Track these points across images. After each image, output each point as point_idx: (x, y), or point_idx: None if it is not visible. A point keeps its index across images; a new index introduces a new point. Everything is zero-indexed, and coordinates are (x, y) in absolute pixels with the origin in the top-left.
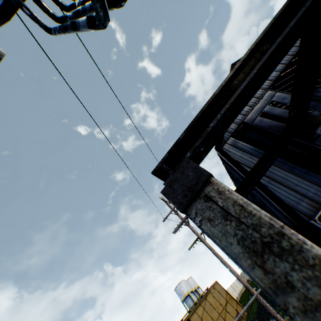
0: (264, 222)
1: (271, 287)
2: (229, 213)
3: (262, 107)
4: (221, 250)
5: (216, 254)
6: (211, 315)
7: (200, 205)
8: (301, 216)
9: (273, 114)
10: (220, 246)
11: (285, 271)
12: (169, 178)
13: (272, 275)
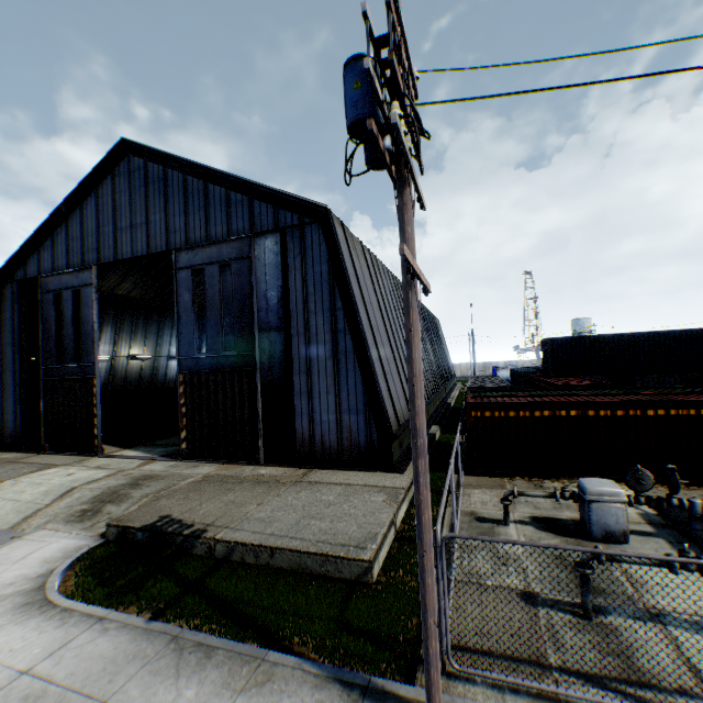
0: None
1: None
2: None
3: (68, 286)
4: None
5: None
6: None
7: None
8: None
9: (62, 311)
10: None
11: None
12: None
13: None
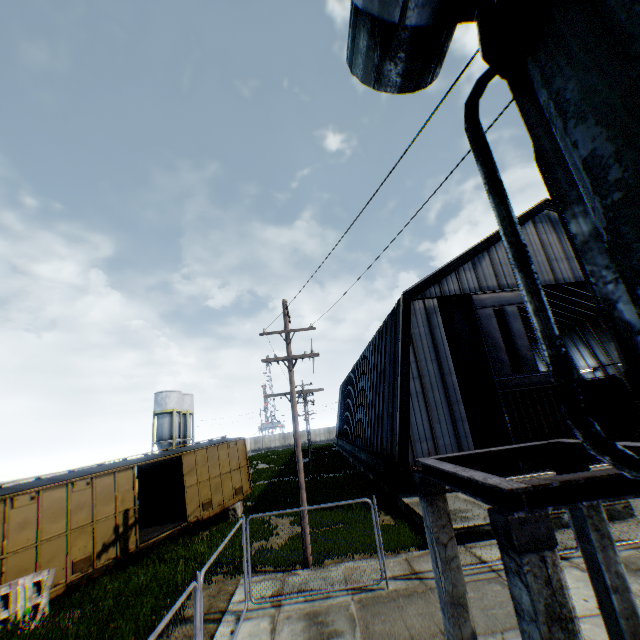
0: (567, 605)
1: (546, 638)
2: (550, 582)
3: (509, 302)
4: (530, 599)
5: (297, 429)
6: (210, 470)
7: (534, 559)
8: (409, 456)
9: (509, 324)
10: (531, 596)
11: (559, 637)
12: (521, 513)
13: (551, 633)
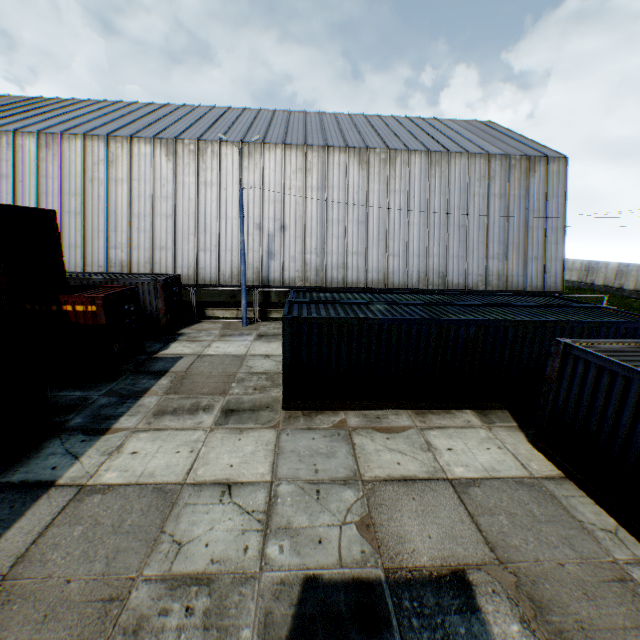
0: None
1: None
2: None
3: None
4: None
5: None
6: None
7: None
8: None
9: None
10: None
11: None
12: None
13: None
